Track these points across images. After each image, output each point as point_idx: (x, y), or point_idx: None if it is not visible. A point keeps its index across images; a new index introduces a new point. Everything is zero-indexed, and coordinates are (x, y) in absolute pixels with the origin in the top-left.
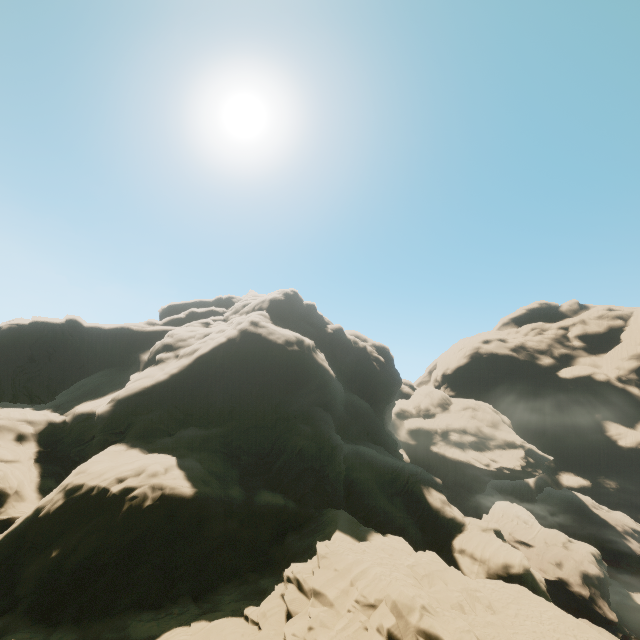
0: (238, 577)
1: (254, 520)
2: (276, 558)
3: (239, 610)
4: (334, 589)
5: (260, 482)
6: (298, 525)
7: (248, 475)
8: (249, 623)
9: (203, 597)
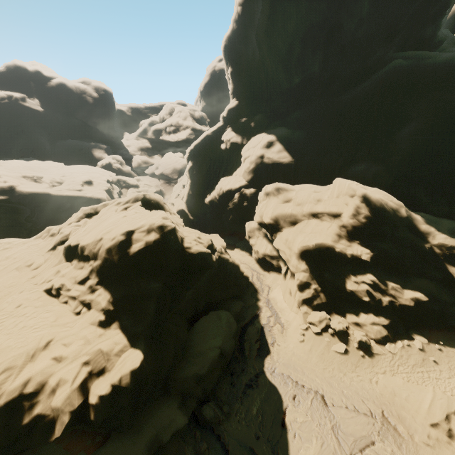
0: None
1: None
2: None
3: None
4: None
5: (5, 156)
6: None
7: (1, 155)
8: None
9: None
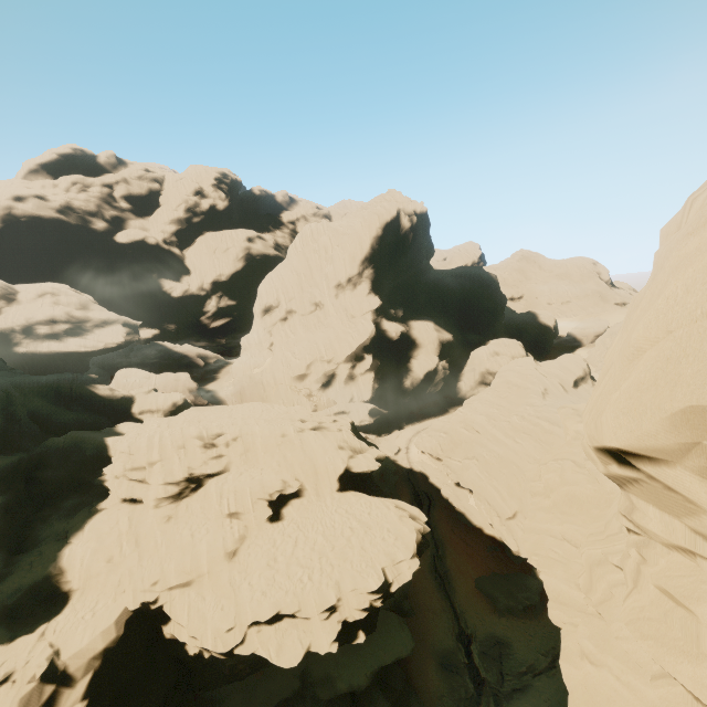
0: (33, 522)
1: (3, 485)
2: (51, 491)
3: (88, 515)
4: (155, 454)
5: None
6: (37, 466)
7: None
8: (111, 508)
9: (28, 547)
